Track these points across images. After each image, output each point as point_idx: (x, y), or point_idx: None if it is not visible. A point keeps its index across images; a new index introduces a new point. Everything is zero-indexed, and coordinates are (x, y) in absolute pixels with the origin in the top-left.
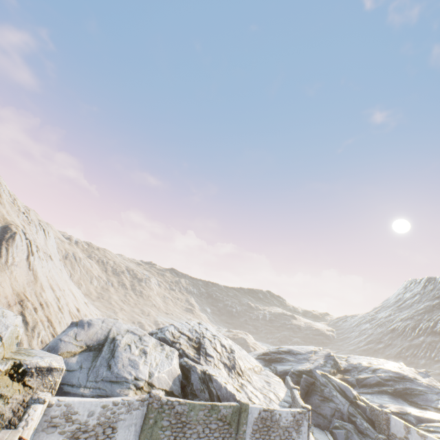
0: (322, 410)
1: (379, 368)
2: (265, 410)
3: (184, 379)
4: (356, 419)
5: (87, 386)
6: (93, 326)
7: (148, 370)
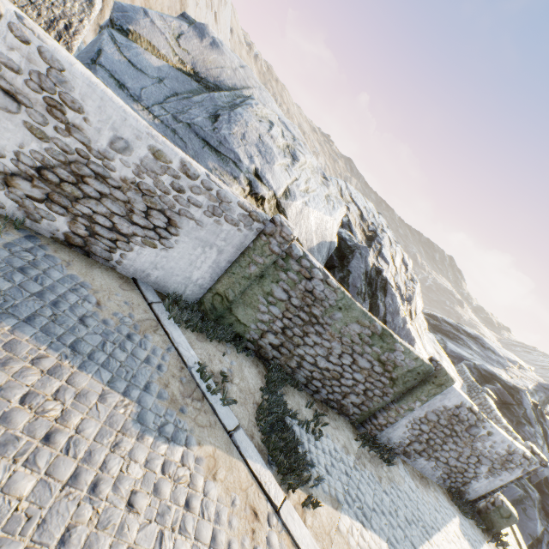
0: None
1: None
2: (471, 409)
3: (336, 256)
4: None
5: (152, 111)
6: (220, 55)
7: (287, 185)
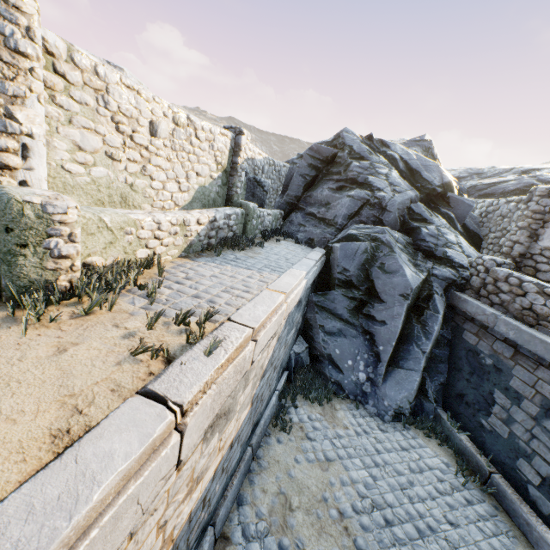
0: (331, 210)
1: (541, 169)
2: None
3: None
4: (425, 226)
5: None
6: None
7: None
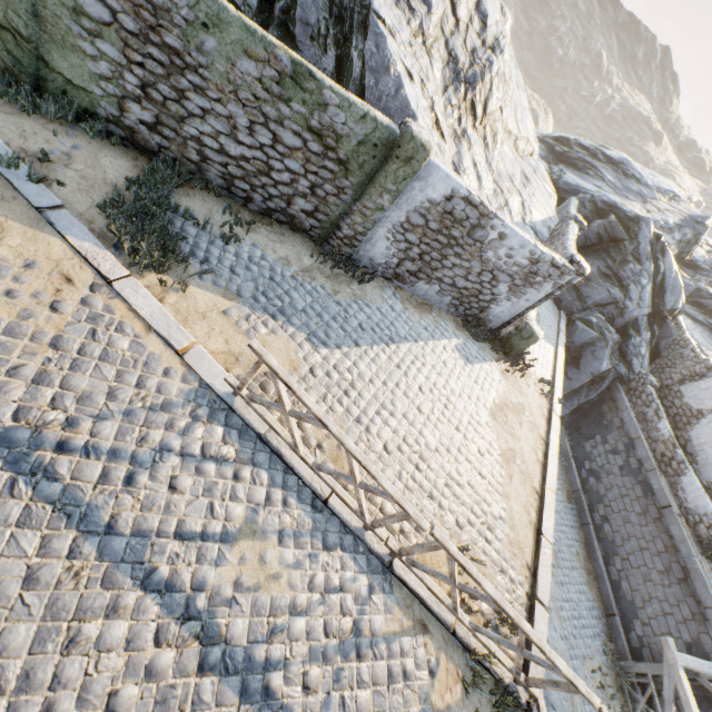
0: (587, 288)
1: None
2: (469, 200)
3: None
4: (635, 337)
5: None
6: None
7: None
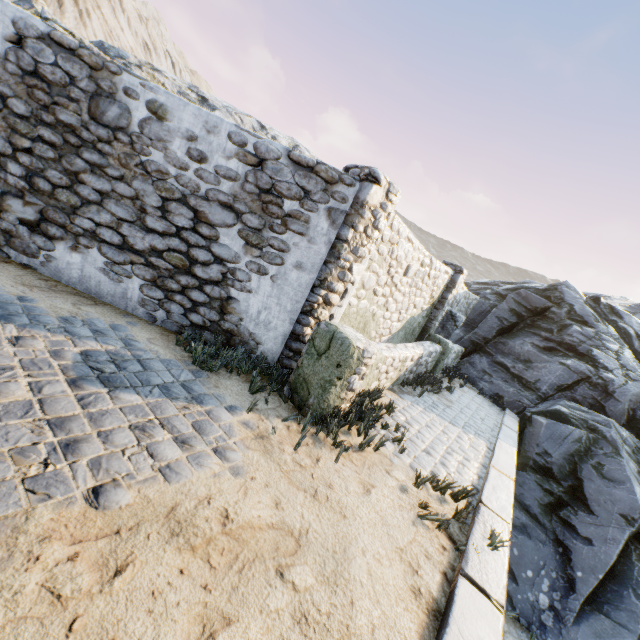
0: (532, 371)
1: None
2: (56, 41)
3: None
4: None
5: None
6: None
7: None
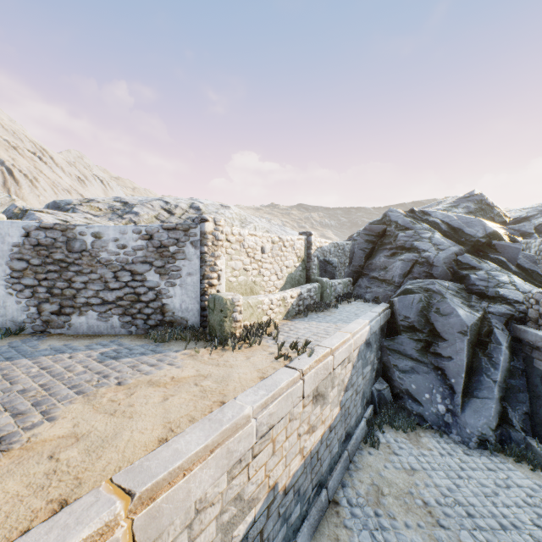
0: (388, 273)
1: None
2: (43, 227)
3: None
4: (474, 273)
5: None
6: None
7: None
